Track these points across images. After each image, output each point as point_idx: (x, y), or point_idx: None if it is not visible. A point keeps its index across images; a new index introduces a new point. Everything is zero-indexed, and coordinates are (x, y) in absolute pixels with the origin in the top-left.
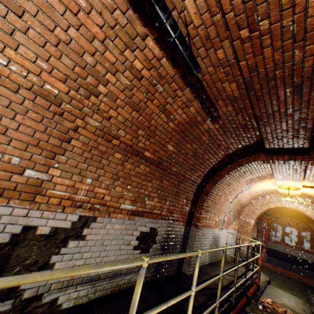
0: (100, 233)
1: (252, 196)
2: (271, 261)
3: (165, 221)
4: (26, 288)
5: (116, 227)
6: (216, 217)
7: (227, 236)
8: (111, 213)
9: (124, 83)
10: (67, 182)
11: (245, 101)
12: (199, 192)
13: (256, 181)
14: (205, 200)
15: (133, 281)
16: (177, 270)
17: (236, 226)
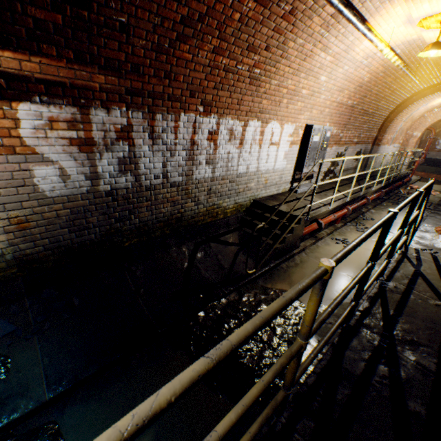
0: (347, 153)
1: (427, 110)
2: (426, 171)
3: (364, 145)
4: (334, 171)
5: (350, 150)
6: (388, 136)
7: (392, 150)
8: (350, 145)
9: (378, 88)
10: (345, 135)
11: (439, 72)
12: (384, 122)
13: (435, 99)
14: (387, 127)
15: (350, 173)
16: (363, 171)
17: (401, 141)
